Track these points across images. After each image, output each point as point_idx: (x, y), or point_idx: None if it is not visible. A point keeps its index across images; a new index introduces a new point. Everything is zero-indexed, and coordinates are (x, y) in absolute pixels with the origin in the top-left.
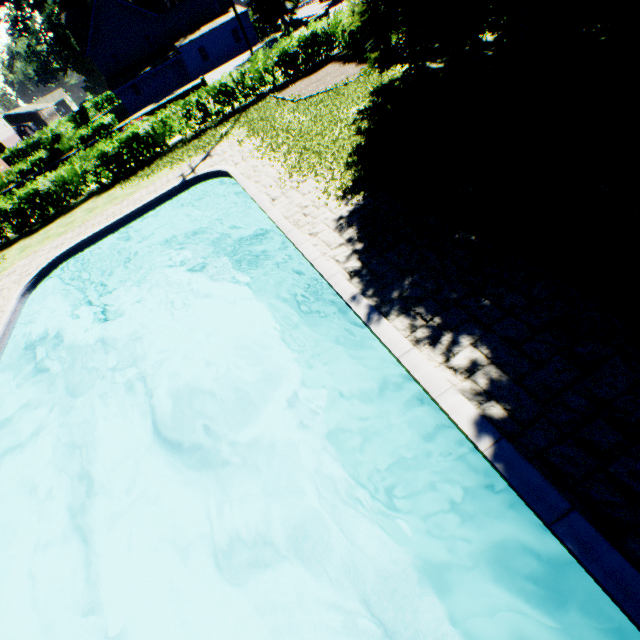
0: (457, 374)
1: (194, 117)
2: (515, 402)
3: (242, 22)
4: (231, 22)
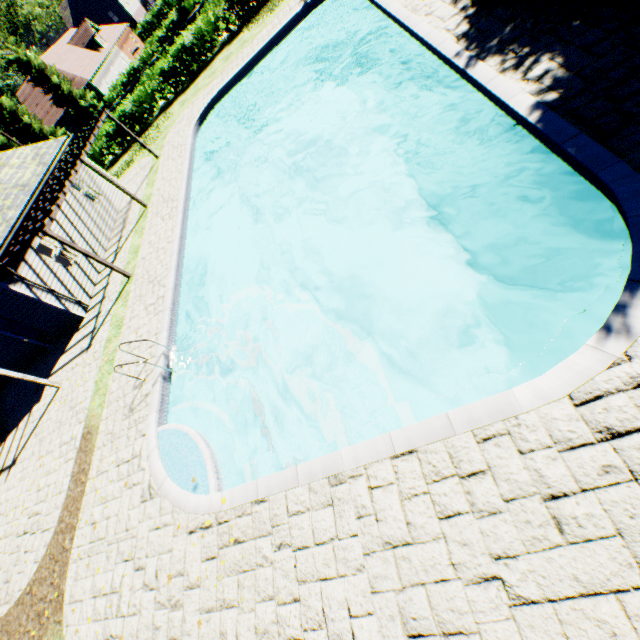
0: (529, 83)
1: None
2: (568, 88)
3: None
4: None
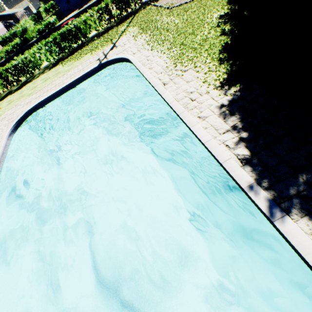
0: None
1: (104, 19)
2: None
3: None
4: None
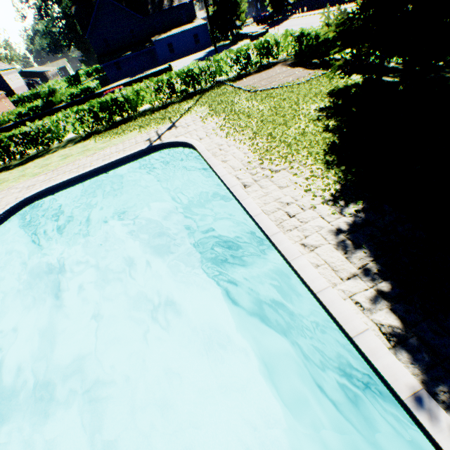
0: None
1: (163, 92)
2: None
3: (202, 30)
4: (194, 29)
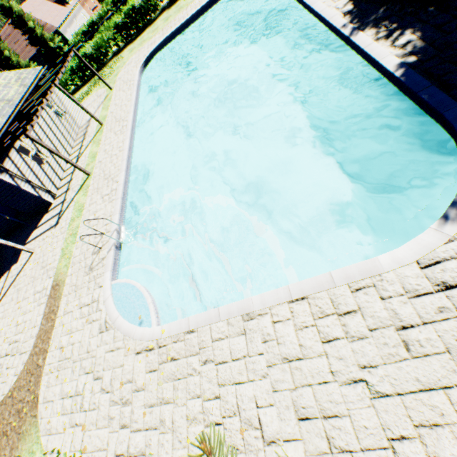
0: (396, 49)
1: None
2: (424, 54)
3: None
4: None
